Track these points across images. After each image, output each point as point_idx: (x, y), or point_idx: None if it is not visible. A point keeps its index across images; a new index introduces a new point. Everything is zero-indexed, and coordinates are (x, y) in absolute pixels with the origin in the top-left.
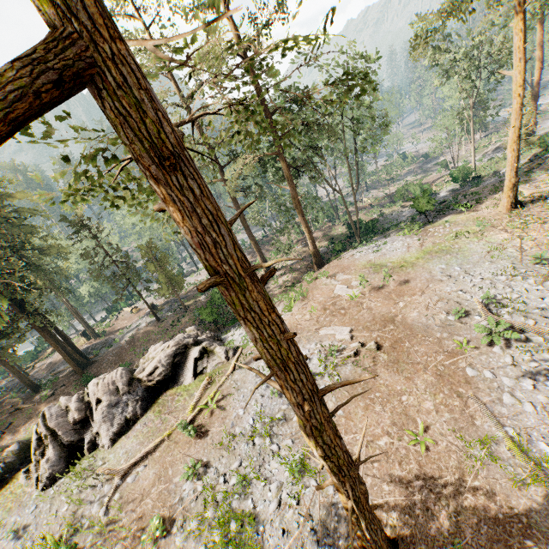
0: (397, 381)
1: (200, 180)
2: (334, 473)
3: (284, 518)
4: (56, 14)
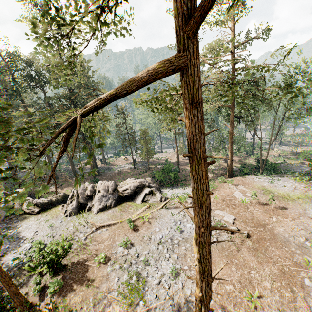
0: (252, 260)
1: (200, 114)
2: (199, 272)
3: (159, 290)
4: (180, 48)
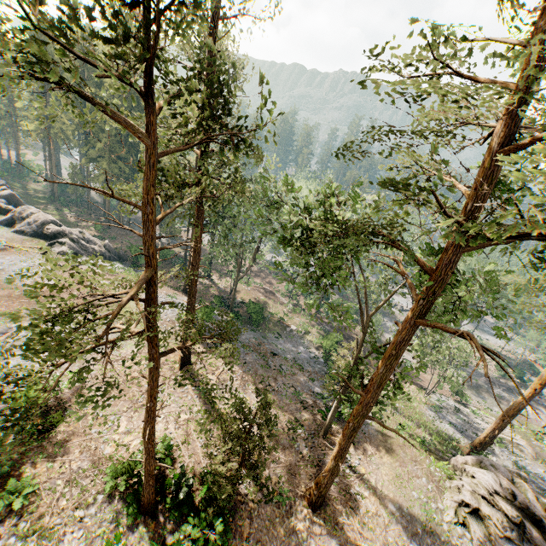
0: None
1: None
2: None
3: None
4: None
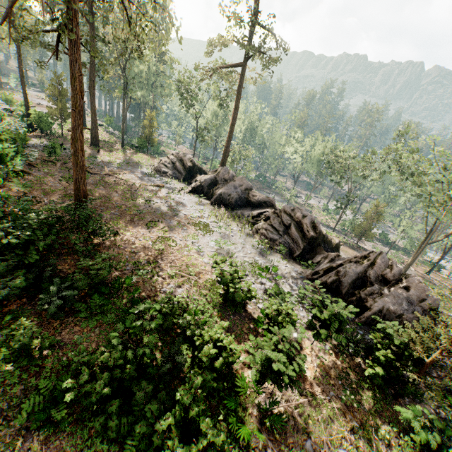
0: None
1: None
2: None
3: None
4: None
